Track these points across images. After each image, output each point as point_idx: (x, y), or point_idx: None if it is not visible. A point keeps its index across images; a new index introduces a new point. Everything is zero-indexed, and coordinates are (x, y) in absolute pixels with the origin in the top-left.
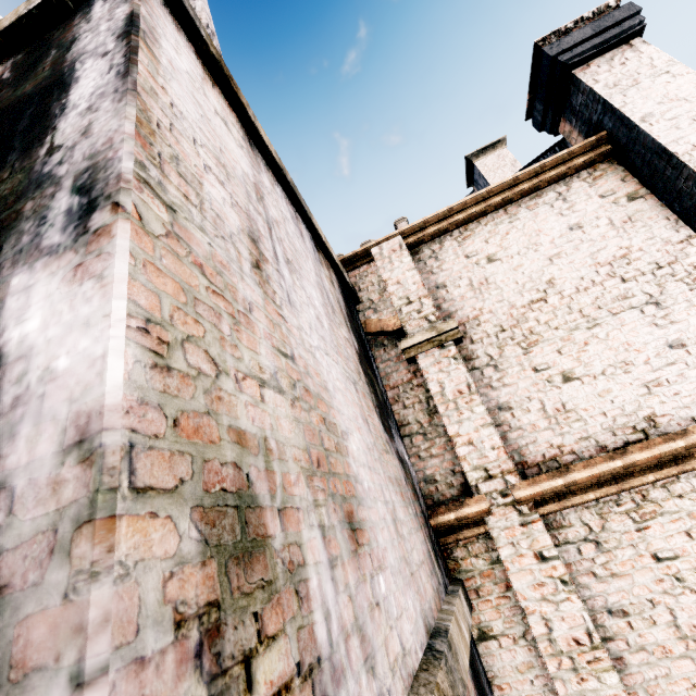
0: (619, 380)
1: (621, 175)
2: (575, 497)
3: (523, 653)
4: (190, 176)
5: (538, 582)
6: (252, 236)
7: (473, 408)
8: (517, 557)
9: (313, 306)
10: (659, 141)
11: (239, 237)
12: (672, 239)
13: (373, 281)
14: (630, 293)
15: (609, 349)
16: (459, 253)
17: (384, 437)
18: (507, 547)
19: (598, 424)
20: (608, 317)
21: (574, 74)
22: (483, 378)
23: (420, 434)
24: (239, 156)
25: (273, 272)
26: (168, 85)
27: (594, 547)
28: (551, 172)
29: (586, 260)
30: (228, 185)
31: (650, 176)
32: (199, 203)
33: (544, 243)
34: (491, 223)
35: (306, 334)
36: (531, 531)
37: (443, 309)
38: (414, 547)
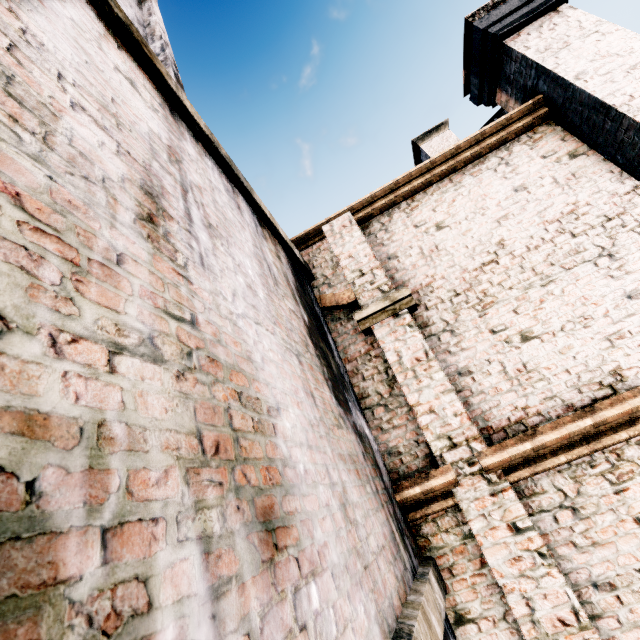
0: (579, 335)
1: (560, 135)
2: (546, 461)
3: (505, 637)
4: (35, 103)
5: (515, 556)
6: (149, 190)
7: (432, 375)
8: (489, 530)
9: (244, 274)
10: (595, 96)
11: (122, 185)
12: (618, 191)
13: (326, 257)
14: (581, 247)
15: (566, 305)
16: (408, 224)
17: (336, 411)
18: (478, 520)
19: (562, 382)
20: (561, 272)
21: (505, 44)
22: (440, 344)
23: (381, 405)
24: (148, 116)
25: (179, 231)
26: (23, 13)
27: (571, 514)
28: (492, 138)
29: (534, 219)
30: (117, 134)
31: (590, 132)
32: (43, 133)
33: (490, 206)
34: (436, 192)
35: (224, 300)
36: (502, 500)
37: (396, 279)
38: (372, 532)
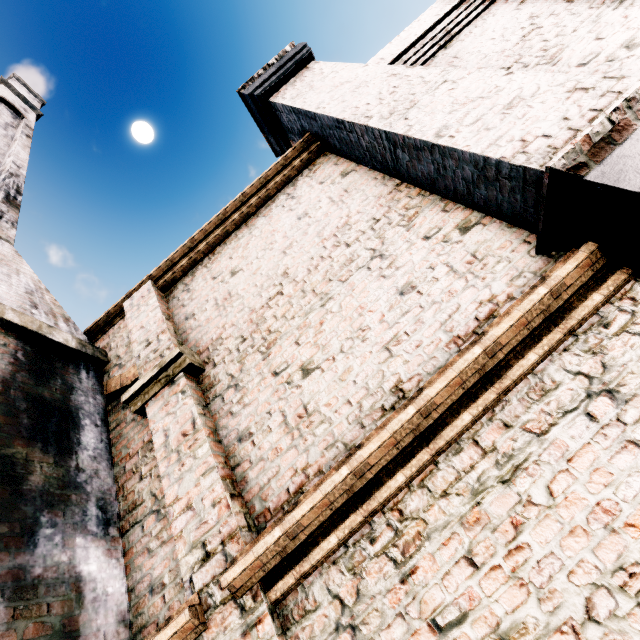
0: (358, 352)
1: (334, 161)
2: (314, 550)
3: None
4: None
5: None
6: None
7: (196, 451)
8: None
9: None
10: (331, 116)
11: None
12: (383, 193)
13: (123, 334)
14: (355, 254)
15: (344, 320)
16: (207, 278)
17: None
18: None
19: (344, 419)
20: (339, 286)
21: (270, 101)
22: (223, 406)
23: (153, 513)
24: None
25: None
26: None
27: None
28: (276, 179)
29: (314, 240)
30: None
31: (349, 150)
32: None
33: (278, 239)
34: (234, 240)
35: None
36: None
37: (190, 339)
38: None
